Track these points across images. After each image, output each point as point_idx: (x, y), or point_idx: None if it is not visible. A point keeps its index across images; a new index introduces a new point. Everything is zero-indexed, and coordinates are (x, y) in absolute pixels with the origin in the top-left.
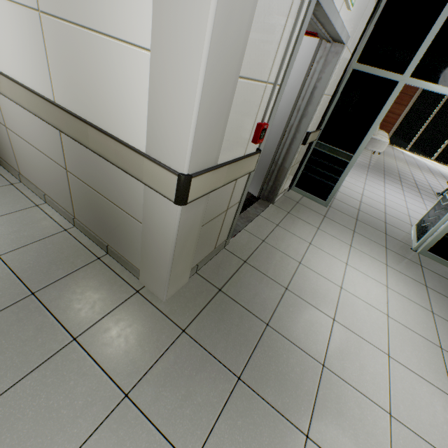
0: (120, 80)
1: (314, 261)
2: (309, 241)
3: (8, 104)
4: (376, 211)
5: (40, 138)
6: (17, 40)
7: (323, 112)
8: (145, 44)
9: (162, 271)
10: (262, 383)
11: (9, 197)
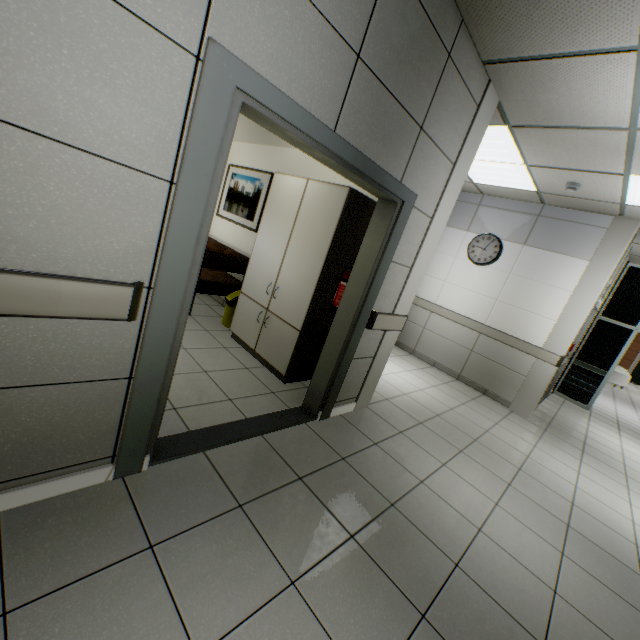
0: (534, 325)
1: (596, 432)
2: (586, 423)
3: (437, 320)
4: (634, 425)
5: (457, 336)
6: (471, 303)
7: (580, 340)
8: (552, 319)
9: (532, 399)
10: (594, 456)
11: (416, 360)
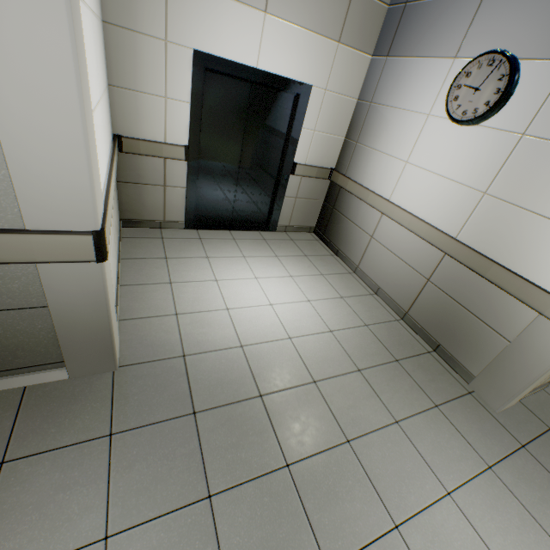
0: None
1: None
2: None
3: (389, 226)
4: None
5: (411, 253)
6: (440, 199)
7: None
8: None
9: (513, 384)
10: None
11: (352, 282)
